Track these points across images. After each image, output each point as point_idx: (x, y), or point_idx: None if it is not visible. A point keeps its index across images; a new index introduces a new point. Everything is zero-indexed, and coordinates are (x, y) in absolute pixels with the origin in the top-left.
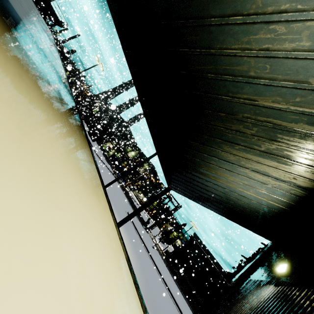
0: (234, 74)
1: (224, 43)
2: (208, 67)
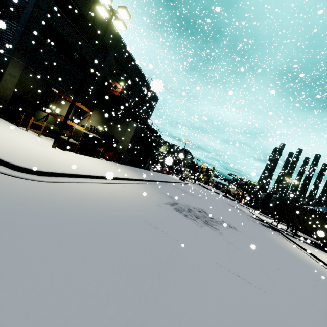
0: None
1: None
2: None
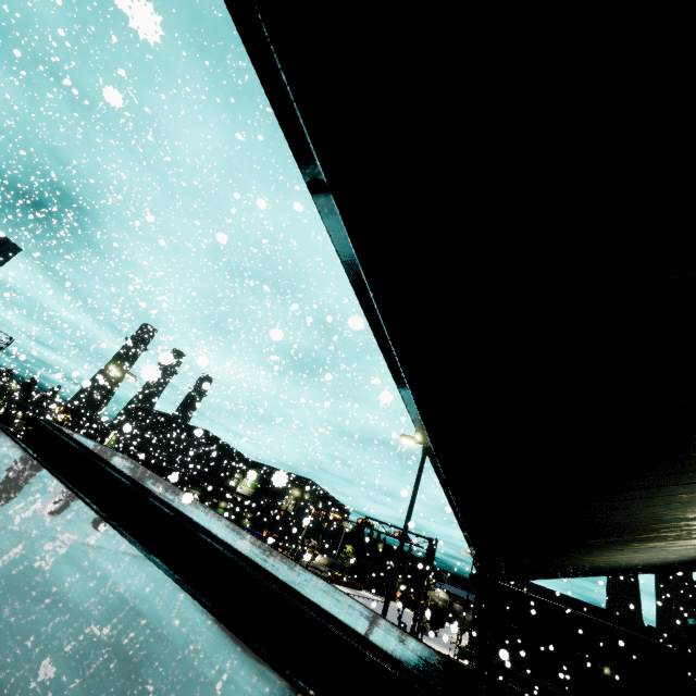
0: (662, 519)
1: (653, 512)
2: (624, 521)
